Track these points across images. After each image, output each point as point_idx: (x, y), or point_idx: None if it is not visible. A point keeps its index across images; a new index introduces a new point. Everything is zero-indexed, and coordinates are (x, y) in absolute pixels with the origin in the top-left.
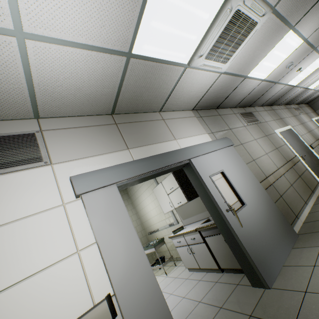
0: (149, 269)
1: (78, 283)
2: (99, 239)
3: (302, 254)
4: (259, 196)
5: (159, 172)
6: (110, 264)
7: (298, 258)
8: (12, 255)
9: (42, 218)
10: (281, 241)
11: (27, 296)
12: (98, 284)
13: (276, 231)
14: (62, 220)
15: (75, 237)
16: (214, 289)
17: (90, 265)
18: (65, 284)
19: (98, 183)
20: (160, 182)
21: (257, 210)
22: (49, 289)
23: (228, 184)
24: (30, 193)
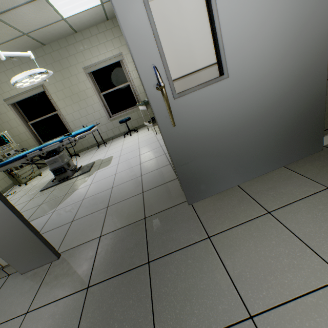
0: None
1: None
2: None
3: (280, 185)
4: (291, 57)
5: None
6: None
7: (267, 188)
8: None
9: None
10: (268, 155)
11: None
12: None
13: (270, 138)
14: None
15: None
16: (160, 171)
17: None
18: None
19: None
20: None
21: (254, 92)
22: None
23: (207, 9)
24: None
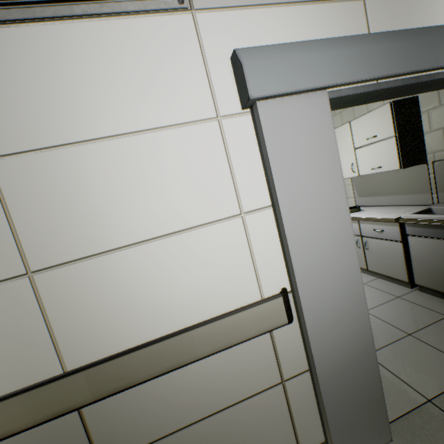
0: (356, 274)
1: (240, 262)
2: (282, 202)
3: None
4: None
5: (418, 83)
6: (296, 250)
7: None
8: (141, 195)
9: (182, 139)
10: None
11: (170, 260)
12: (270, 272)
13: None
14: (216, 150)
15: (237, 189)
16: (393, 305)
17: (259, 241)
18: (221, 258)
19: (295, 78)
20: (338, 123)
21: None
22: (199, 259)
23: None
24: (156, 78)
